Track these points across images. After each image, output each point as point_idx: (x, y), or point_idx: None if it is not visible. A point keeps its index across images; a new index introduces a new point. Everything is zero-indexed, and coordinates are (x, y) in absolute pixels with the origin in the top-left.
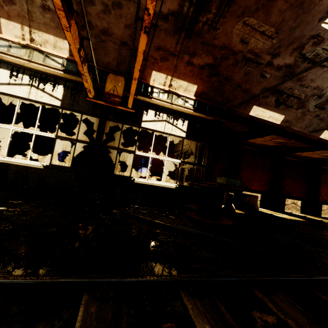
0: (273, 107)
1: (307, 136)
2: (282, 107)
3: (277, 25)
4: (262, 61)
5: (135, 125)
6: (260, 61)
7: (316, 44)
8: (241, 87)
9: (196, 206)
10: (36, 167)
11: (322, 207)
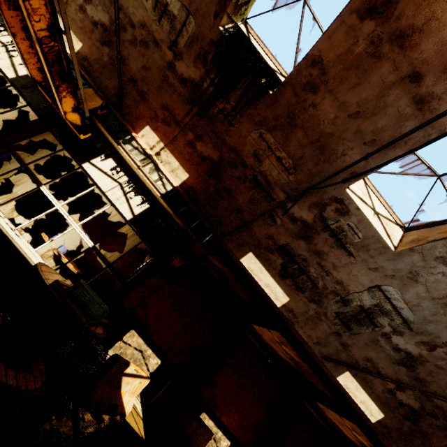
0: (277, 274)
1: (320, 364)
2: (289, 282)
3: (296, 159)
4: (275, 196)
5: (77, 160)
6: (272, 194)
7: (340, 213)
8: (242, 214)
9: None
10: None
11: None
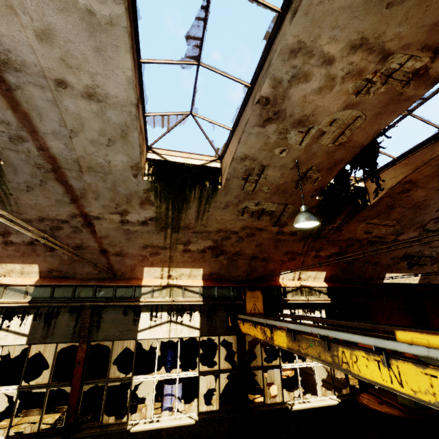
0: (407, 270)
1: None
2: (416, 267)
3: (398, 219)
4: (387, 240)
5: None
6: (385, 240)
7: (437, 222)
8: (370, 262)
9: None
10: (187, 425)
11: None
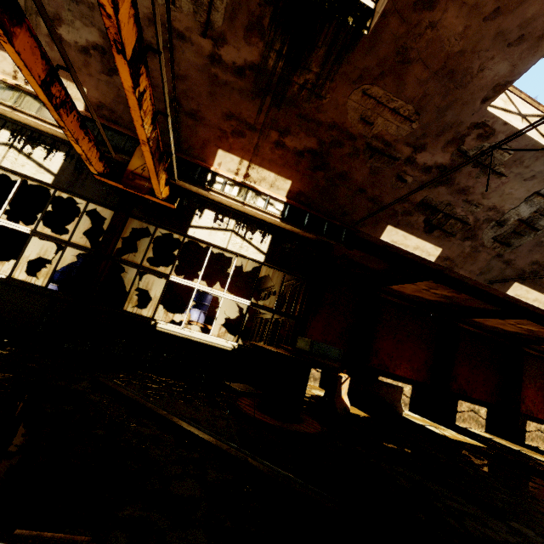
0: (422, 232)
1: (485, 289)
2: (437, 233)
3: (417, 101)
4: (398, 154)
5: (177, 232)
6: (394, 155)
7: (483, 138)
8: (366, 192)
9: (246, 386)
10: None
11: (527, 425)
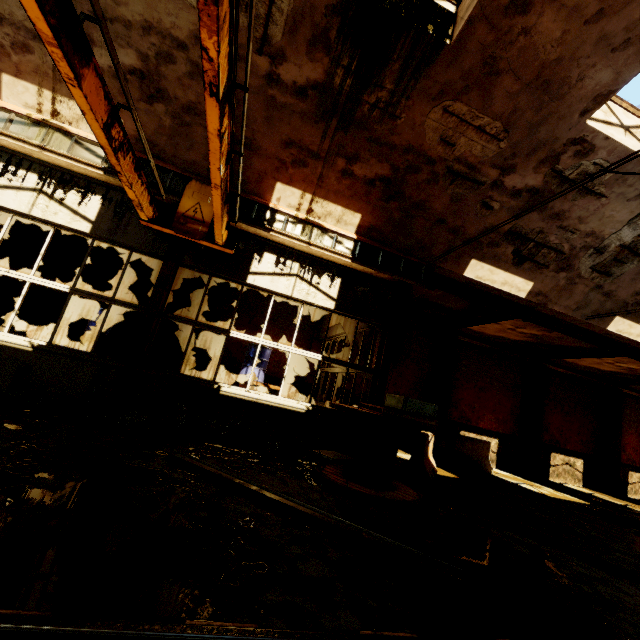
0: (511, 265)
1: (582, 326)
2: (528, 266)
3: (506, 117)
4: (483, 178)
5: (234, 280)
6: (479, 179)
7: (581, 155)
8: (446, 223)
9: (335, 453)
10: (17, 348)
11: (629, 476)
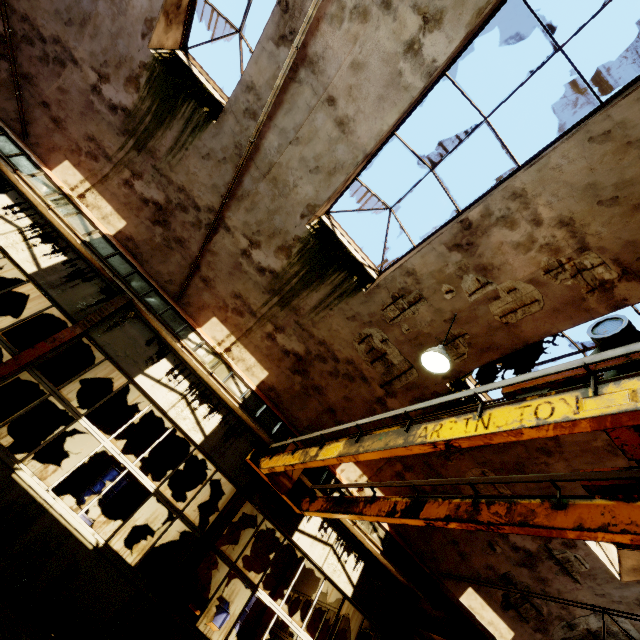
0: (499, 607)
1: None
2: (512, 613)
3: None
4: None
5: (281, 530)
6: None
7: (566, 546)
8: (458, 545)
9: None
10: (81, 541)
11: None
